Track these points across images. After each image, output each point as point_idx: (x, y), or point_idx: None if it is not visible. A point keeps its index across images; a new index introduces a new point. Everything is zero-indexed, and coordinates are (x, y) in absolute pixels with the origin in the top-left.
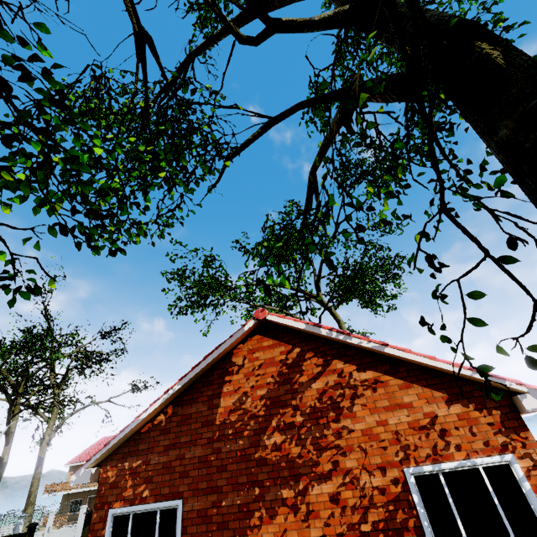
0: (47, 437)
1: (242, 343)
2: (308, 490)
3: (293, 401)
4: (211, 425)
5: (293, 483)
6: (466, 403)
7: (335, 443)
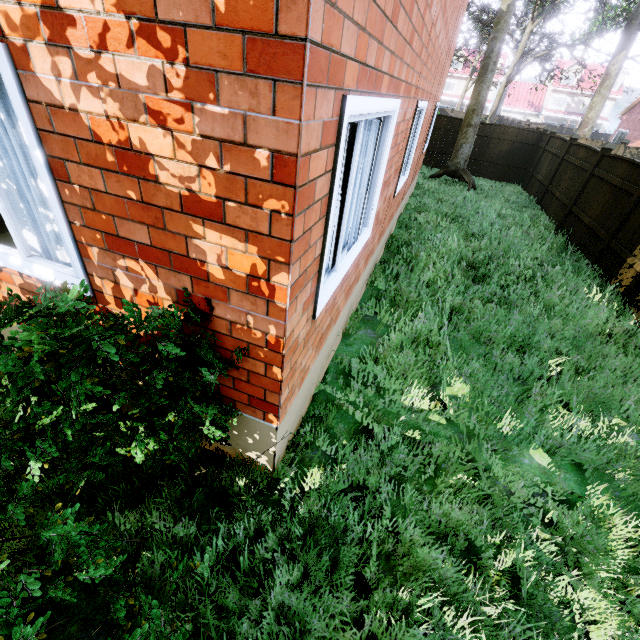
0: None
1: None
2: None
3: None
4: None
5: None
6: None
7: None
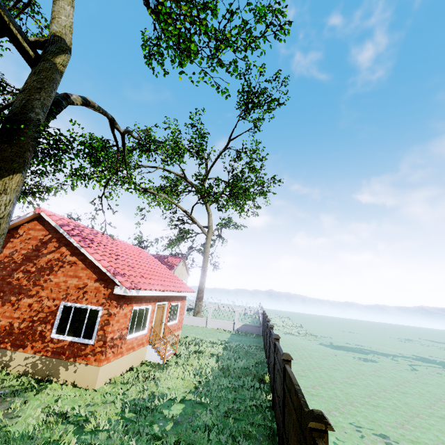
0: None
1: (27, 223)
2: (22, 299)
3: (35, 260)
4: None
5: (17, 295)
6: (102, 283)
7: (42, 284)
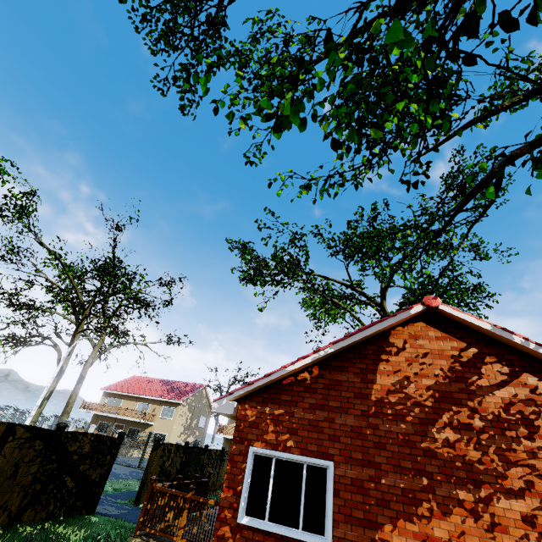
0: (91, 360)
1: (402, 326)
2: (492, 500)
3: (469, 402)
4: (365, 399)
5: (471, 487)
6: None
7: (528, 461)
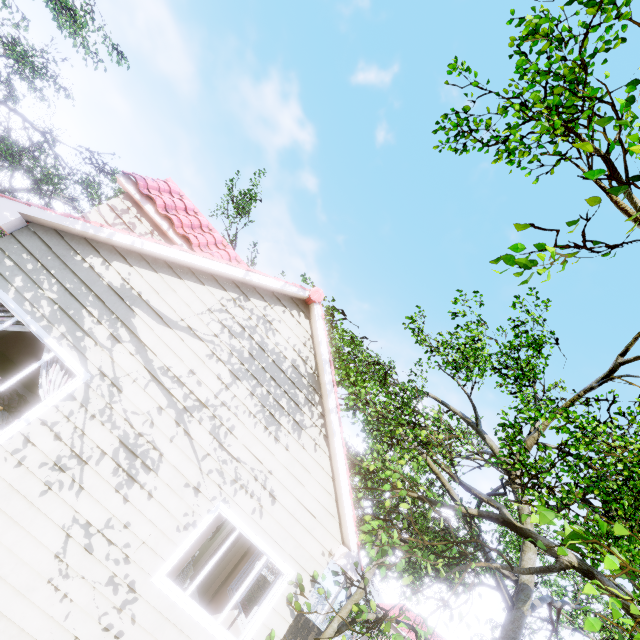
0: None
1: None
2: None
3: None
4: None
5: None
6: None
7: None
